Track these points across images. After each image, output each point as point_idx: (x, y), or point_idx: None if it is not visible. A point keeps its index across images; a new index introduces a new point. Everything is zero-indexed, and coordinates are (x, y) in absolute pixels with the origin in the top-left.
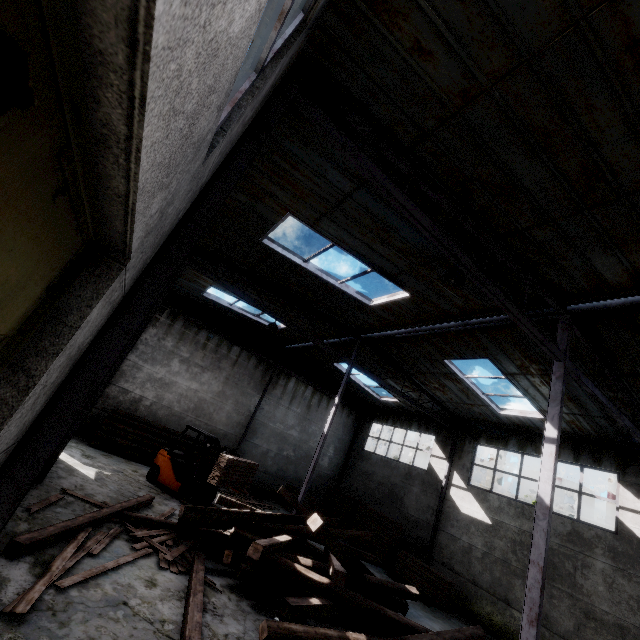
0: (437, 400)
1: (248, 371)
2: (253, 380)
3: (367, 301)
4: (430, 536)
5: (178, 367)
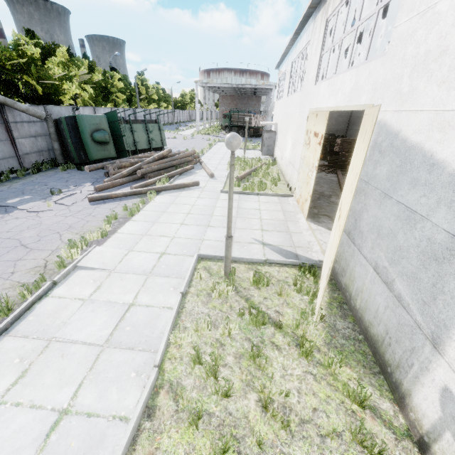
0: None
1: None
2: None
3: None
4: None
5: None
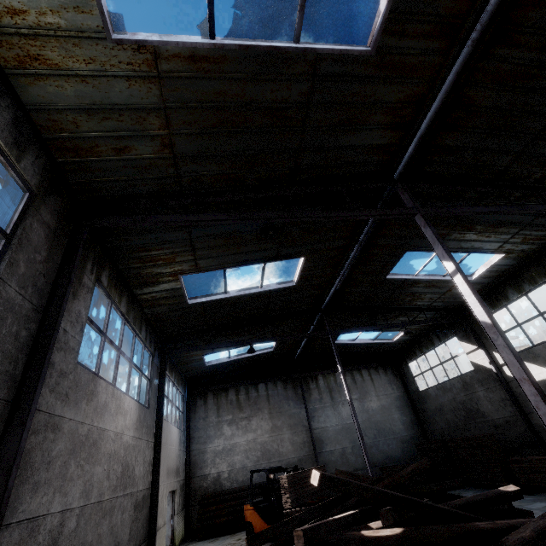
0: (425, 308)
1: (281, 396)
2: (290, 400)
3: (290, 284)
4: (526, 426)
5: (230, 430)
